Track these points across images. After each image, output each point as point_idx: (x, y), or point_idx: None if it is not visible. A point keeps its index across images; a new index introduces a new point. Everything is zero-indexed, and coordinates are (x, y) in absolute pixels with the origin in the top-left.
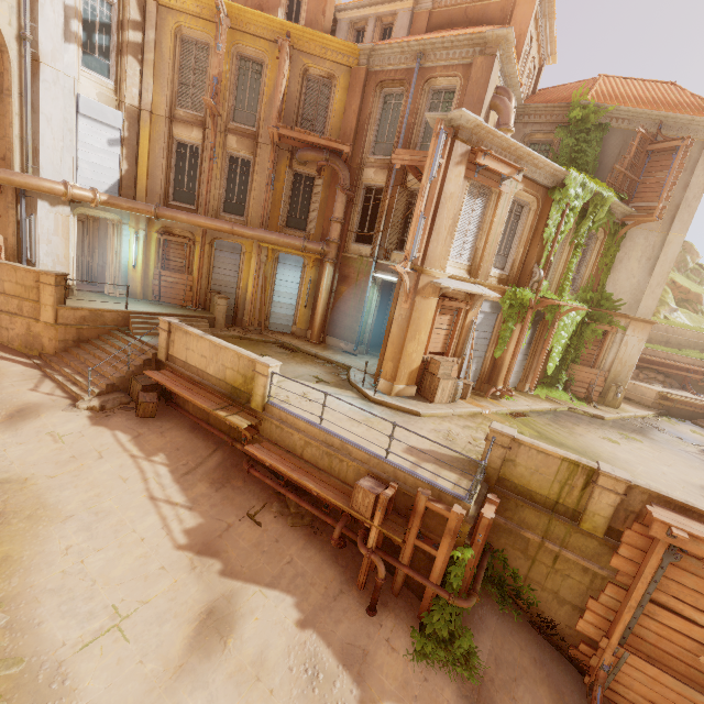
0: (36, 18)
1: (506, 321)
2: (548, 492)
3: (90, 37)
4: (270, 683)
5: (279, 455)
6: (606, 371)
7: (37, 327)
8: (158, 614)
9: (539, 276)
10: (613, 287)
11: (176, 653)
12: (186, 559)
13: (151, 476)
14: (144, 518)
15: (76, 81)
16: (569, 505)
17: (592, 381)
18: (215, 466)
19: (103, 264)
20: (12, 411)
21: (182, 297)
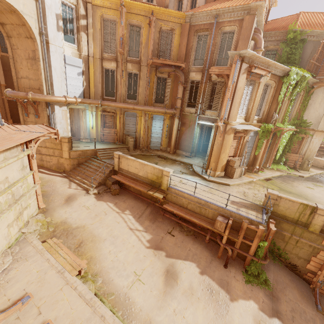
0: (46, 23)
1: (260, 139)
2: (293, 216)
3: (65, 26)
4: (197, 295)
5: (177, 208)
6: (303, 155)
7: (62, 160)
8: (150, 273)
9: (276, 118)
10: (307, 117)
11: (161, 287)
12: (151, 252)
13: (127, 220)
14: (131, 237)
15: (63, 49)
16: (303, 221)
17: (296, 159)
18: (149, 213)
19: (78, 127)
20: (66, 198)
21: (113, 139)
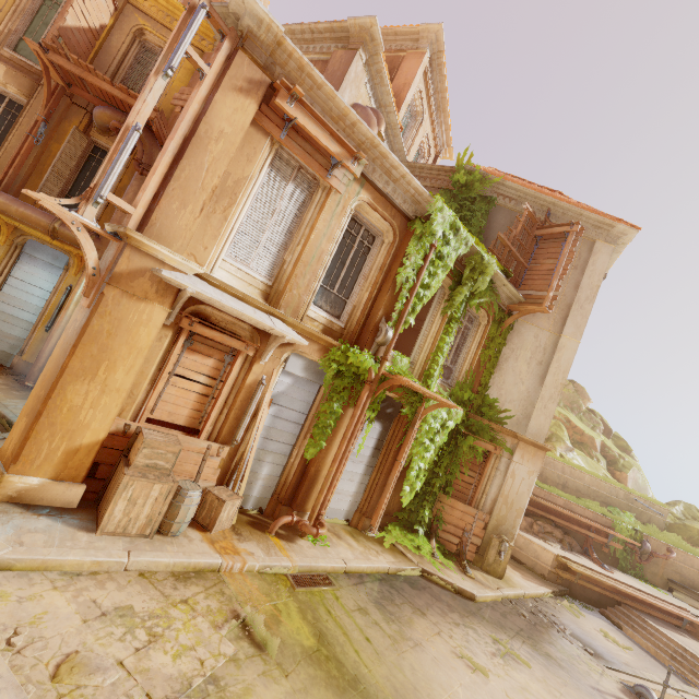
0: None
1: (330, 398)
2: None
3: None
4: None
5: None
6: (487, 512)
7: None
8: None
9: (385, 335)
10: (498, 391)
11: None
12: None
13: None
14: None
15: None
16: None
17: (467, 525)
18: None
19: None
20: None
21: None
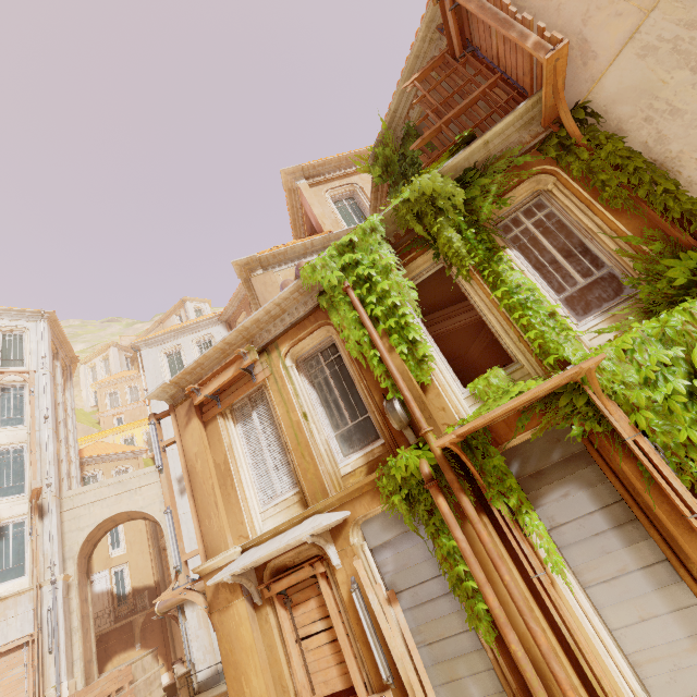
0: None
1: (431, 537)
2: None
3: None
4: None
5: None
6: None
7: None
8: None
9: (389, 417)
10: None
11: None
12: None
13: None
14: None
15: None
16: None
17: None
18: None
19: None
20: None
21: None
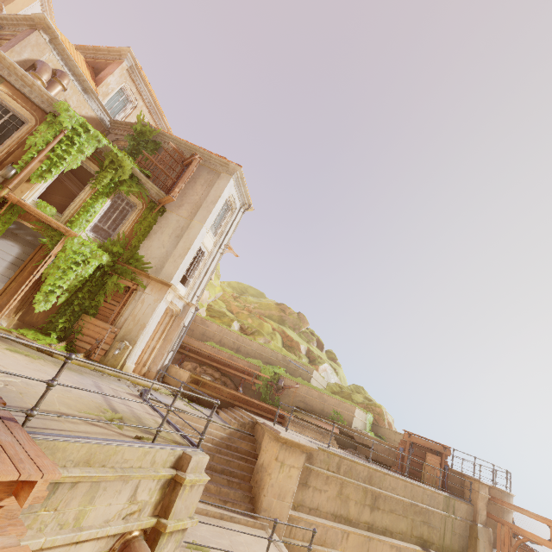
0: None
1: None
2: None
3: None
4: None
5: None
6: (120, 328)
7: None
8: None
9: (5, 169)
10: (145, 251)
11: None
12: None
13: None
14: None
15: None
16: None
17: (101, 336)
18: None
19: None
20: None
21: None
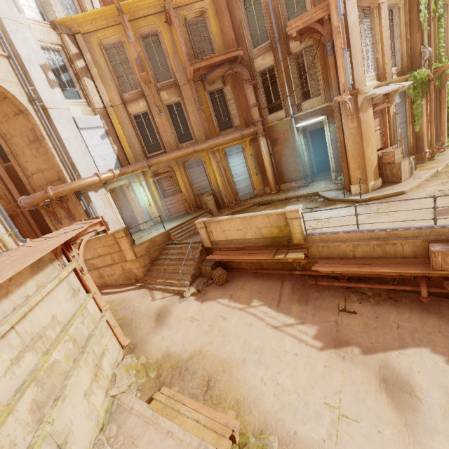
0: (31, 82)
1: (415, 101)
2: None
3: (60, 79)
4: None
5: (338, 263)
6: None
7: (127, 265)
8: (354, 396)
9: (429, 53)
10: None
11: (394, 417)
12: (332, 354)
13: (262, 315)
14: (283, 341)
15: (68, 110)
16: None
17: None
18: (291, 292)
19: (130, 214)
20: (155, 317)
21: (183, 209)
